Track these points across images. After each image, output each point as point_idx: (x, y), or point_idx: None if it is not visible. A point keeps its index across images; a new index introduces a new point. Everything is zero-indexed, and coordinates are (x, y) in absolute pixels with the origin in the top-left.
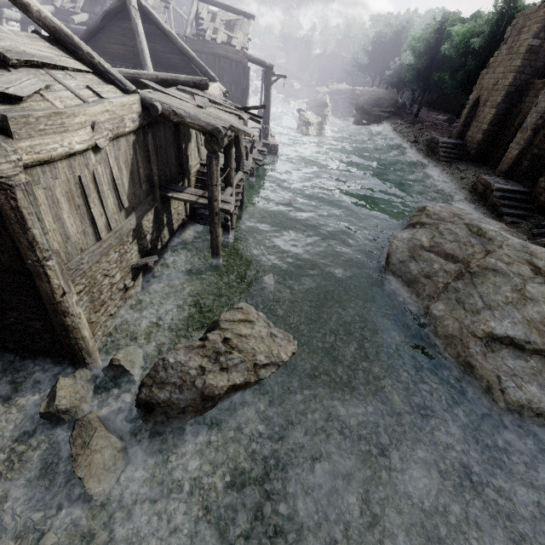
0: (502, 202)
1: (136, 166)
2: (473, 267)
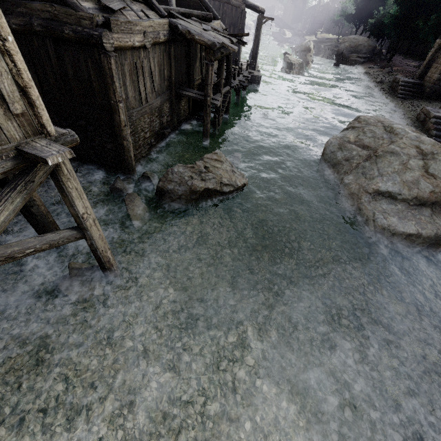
0: (435, 126)
1: (163, 67)
2: (379, 152)
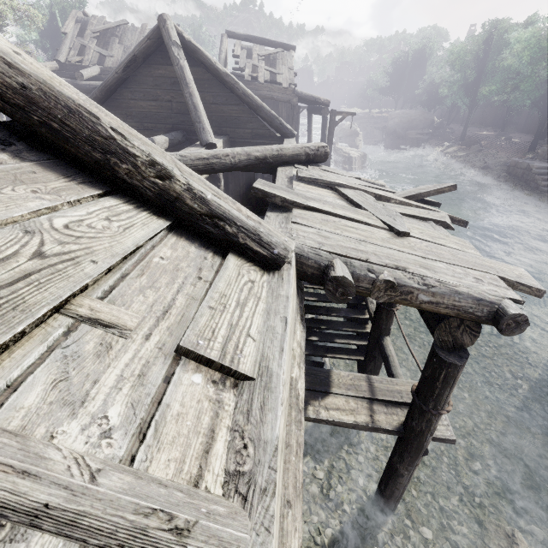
0: None
1: None
2: None
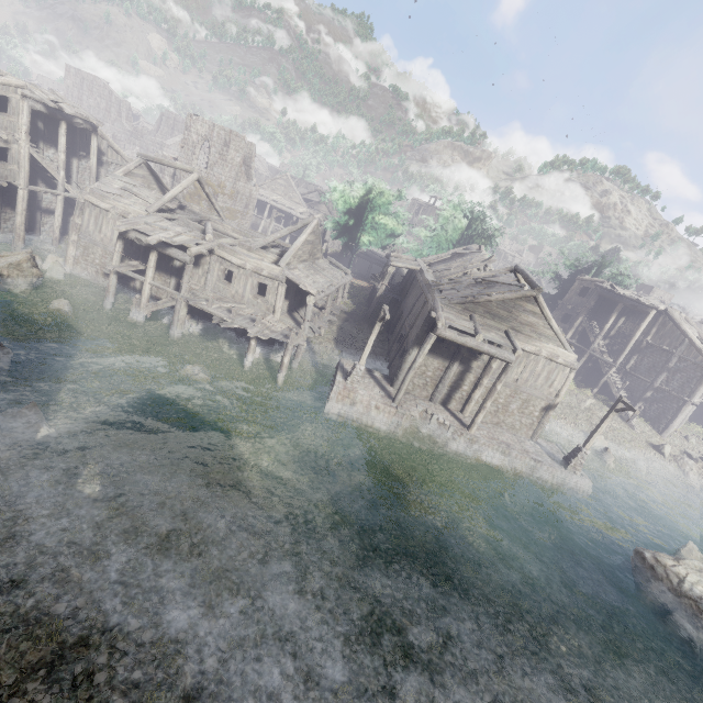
0: None
1: None
2: None
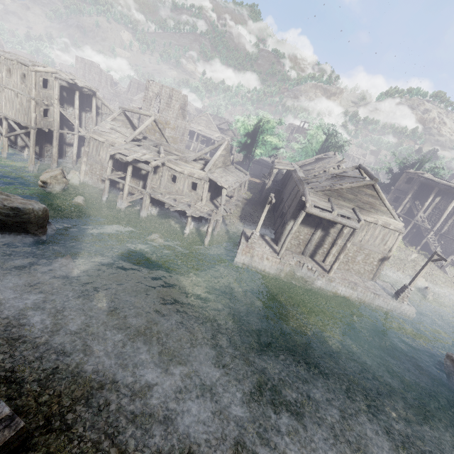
0: None
1: None
2: None
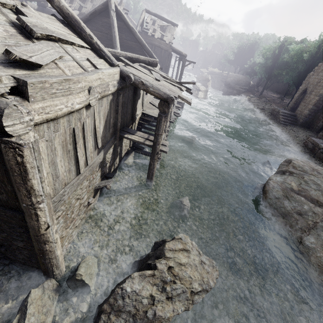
0: None
1: (109, 117)
2: None
